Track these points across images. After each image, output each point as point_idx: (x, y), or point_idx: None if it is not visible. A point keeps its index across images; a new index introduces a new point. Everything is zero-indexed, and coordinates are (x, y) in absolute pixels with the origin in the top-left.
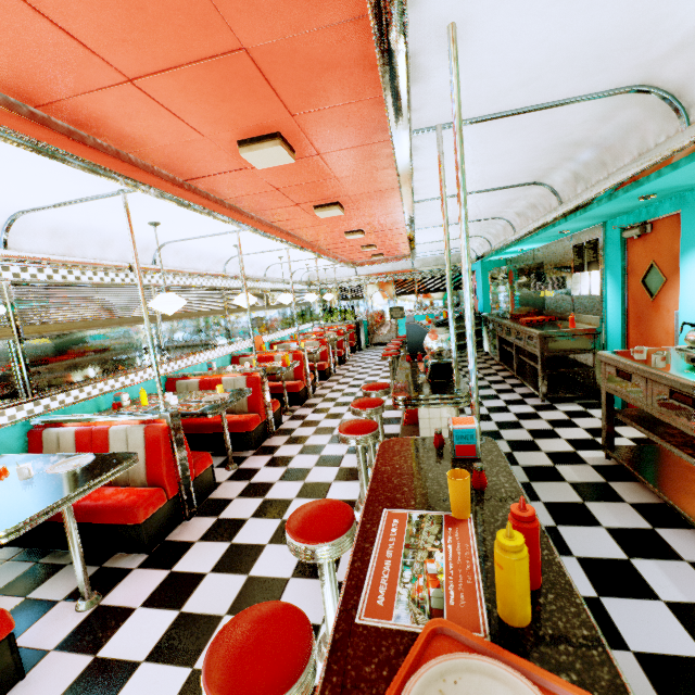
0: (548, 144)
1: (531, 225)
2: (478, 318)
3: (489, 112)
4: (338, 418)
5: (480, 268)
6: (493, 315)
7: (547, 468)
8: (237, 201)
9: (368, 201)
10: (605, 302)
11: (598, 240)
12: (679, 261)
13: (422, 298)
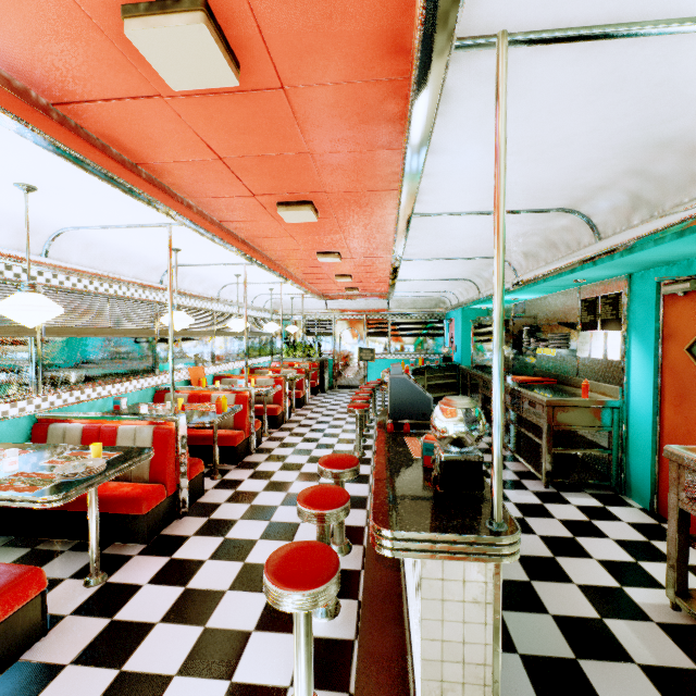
0: (628, 137)
1: (544, 267)
2: (454, 369)
3: (598, 17)
4: (282, 491)
5: (460, 316)
6: (474, 368)
7: (594, 625)
8: (161, 172)
9: (351, 207)
10: (627, 370)
11: (621, 295)
12: None
13: (395, 341)
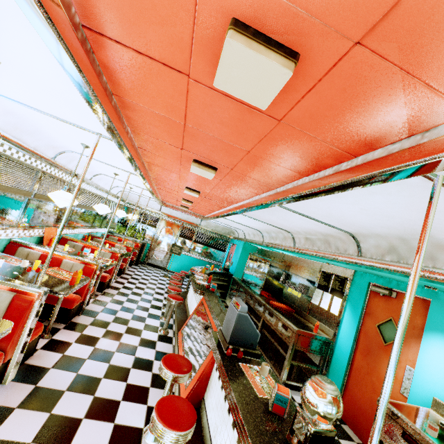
0: (418, 227)
1: (317, 251)
2: (228, 276)
3: None
4: (105, 361)
5: (242, 246)
6: (244, 283)
7: None
8: (127, 106)
9: (237, 181)
10: (340, 322)
11: (347, 279)
12: (418, 331)
13: (195, 245)
